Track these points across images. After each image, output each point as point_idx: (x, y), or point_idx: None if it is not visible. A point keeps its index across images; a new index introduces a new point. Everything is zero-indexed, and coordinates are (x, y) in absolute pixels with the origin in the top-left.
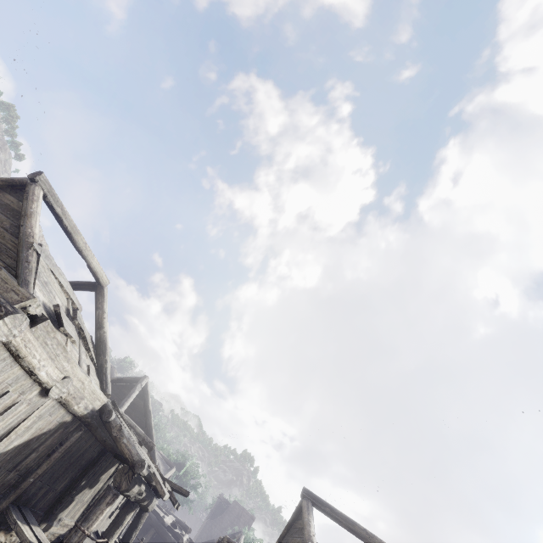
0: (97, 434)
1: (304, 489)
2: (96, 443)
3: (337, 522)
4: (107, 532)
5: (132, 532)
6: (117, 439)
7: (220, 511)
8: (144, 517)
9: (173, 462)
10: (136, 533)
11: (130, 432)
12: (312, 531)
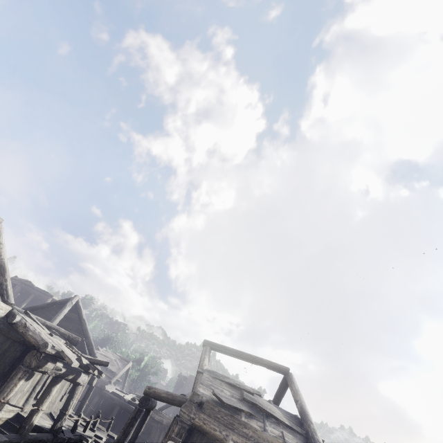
0: (12, 337)
1: (204, 340)
2: (15, 344)
3: (230, 355)
4: (37, 402)
5: (70, 401)
6: (23, 334)
7: (181, 385)
8: (78, 390)
9: (134, 360)
10: (73, 401)
11: (40, 328)
12: (205, 363)
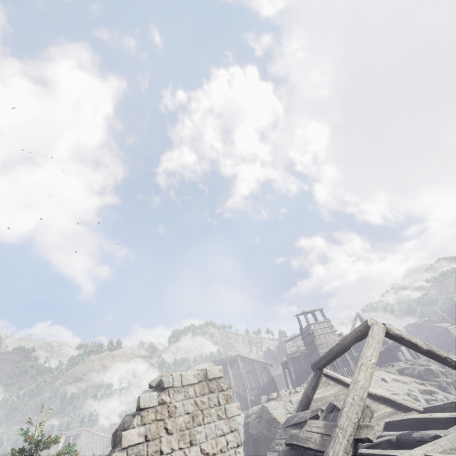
0: None
1: None
2: None
3: None
4: None
5: None
6: None
7: None
8: None
9: None
10: None
11: None
12: None
